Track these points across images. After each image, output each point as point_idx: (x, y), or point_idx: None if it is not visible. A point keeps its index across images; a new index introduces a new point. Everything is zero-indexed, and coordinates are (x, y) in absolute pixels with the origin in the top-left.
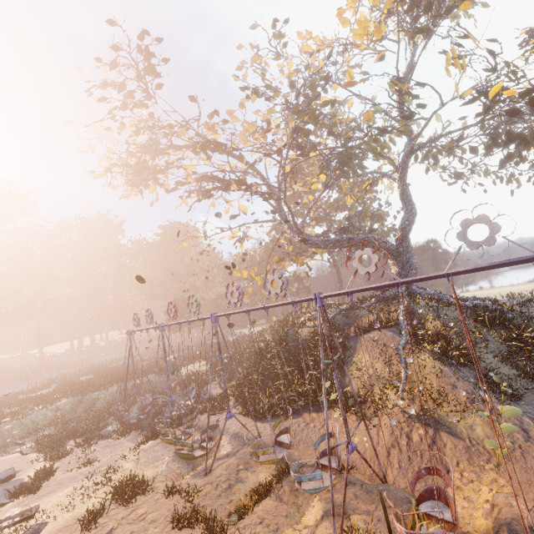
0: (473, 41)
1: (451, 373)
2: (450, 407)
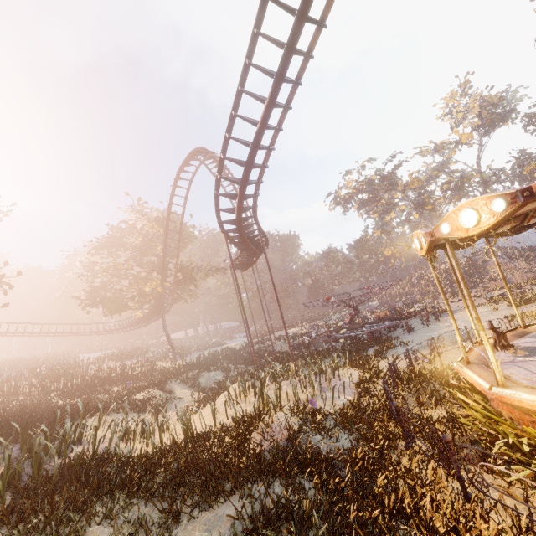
0: (533, 165)
1: (532, 263)
2: (535, 269)
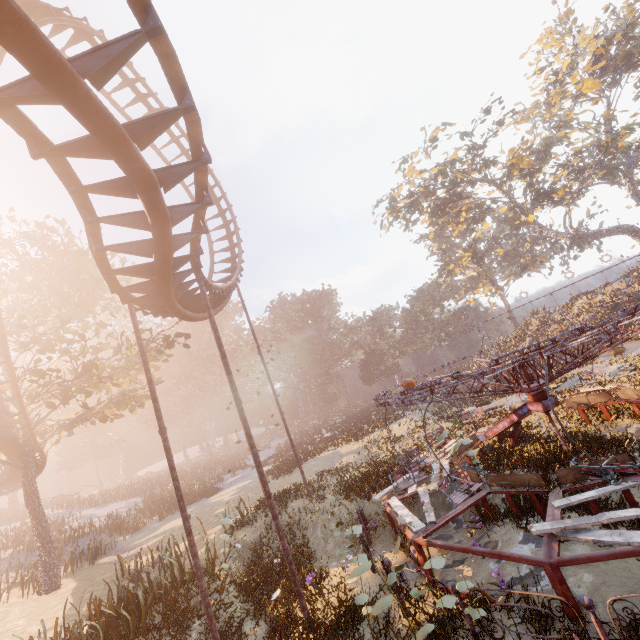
0: None
1: None
2: None
